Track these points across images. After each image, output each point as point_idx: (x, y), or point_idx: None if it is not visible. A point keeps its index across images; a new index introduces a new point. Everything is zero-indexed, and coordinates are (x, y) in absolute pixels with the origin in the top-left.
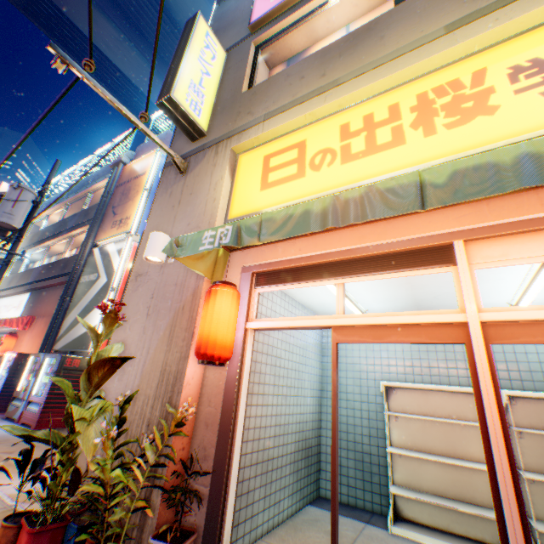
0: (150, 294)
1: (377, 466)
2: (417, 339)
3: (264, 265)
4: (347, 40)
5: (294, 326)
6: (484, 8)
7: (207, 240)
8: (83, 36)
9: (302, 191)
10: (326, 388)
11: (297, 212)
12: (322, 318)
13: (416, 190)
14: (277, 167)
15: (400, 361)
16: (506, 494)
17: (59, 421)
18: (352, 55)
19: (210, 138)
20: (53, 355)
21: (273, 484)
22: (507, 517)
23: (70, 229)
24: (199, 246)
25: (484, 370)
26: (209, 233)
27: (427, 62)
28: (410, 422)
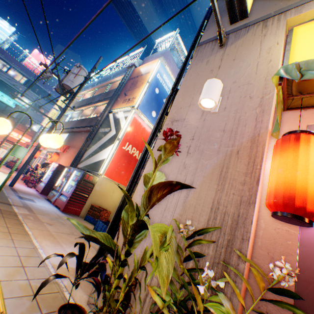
0: (189, 136)
1: None
2: None
3: None
4: None
5: None
6: None
7: None
8: None
9: None
10: None
11: None
12: None
13: None
14: None
15: None
16: None
17: (74, 210)
18: None
19: (252, 18)
20: (79, 170)
21: None
22: None
23: (96, 101)
24: None
25: None
26: None
27: None
28: None
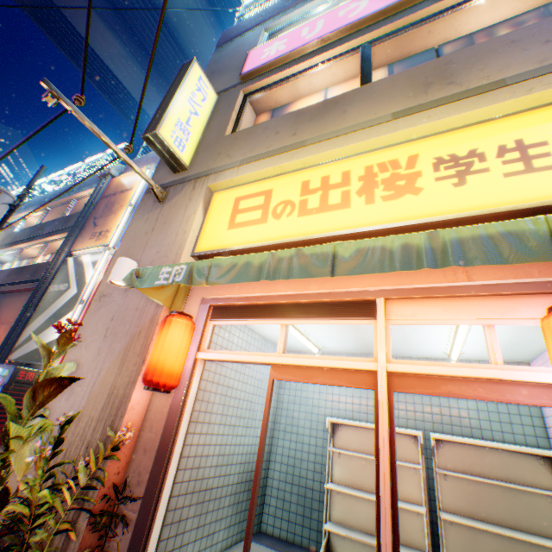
0: (111, 316)
1: (318, 502)
2: (338, 382)
3: (221, 299)
4: (318, 107)
5: (239, 360)
6: (422, 105)
7: (164, 276)
8: (90, 47)
9: (262, 236)
10: (280, 420)
11: (241, 263)
12: (264, 355)
13: (329, 260)
14: (245, 209)
15: (350, 399)
16: (384, 525)
17: (1, 437)
18: (320, 122)
19: (191, 172)
20: (7, 366)
21: (209, 514)
22: (383, 546)
23: (46, 234)
24: (156, 280)
25: (383, 414)
26: (167, 269)
27: (376, 140)
28: (352, 459)
